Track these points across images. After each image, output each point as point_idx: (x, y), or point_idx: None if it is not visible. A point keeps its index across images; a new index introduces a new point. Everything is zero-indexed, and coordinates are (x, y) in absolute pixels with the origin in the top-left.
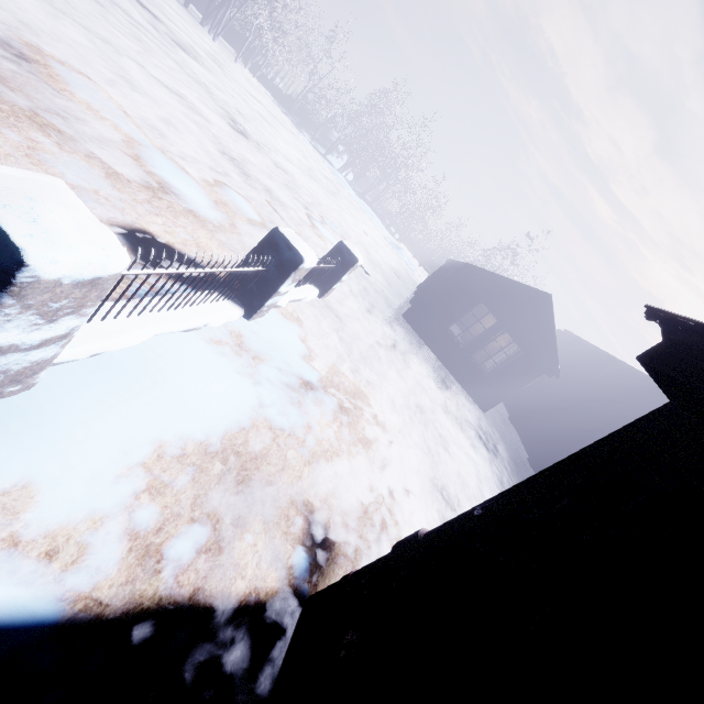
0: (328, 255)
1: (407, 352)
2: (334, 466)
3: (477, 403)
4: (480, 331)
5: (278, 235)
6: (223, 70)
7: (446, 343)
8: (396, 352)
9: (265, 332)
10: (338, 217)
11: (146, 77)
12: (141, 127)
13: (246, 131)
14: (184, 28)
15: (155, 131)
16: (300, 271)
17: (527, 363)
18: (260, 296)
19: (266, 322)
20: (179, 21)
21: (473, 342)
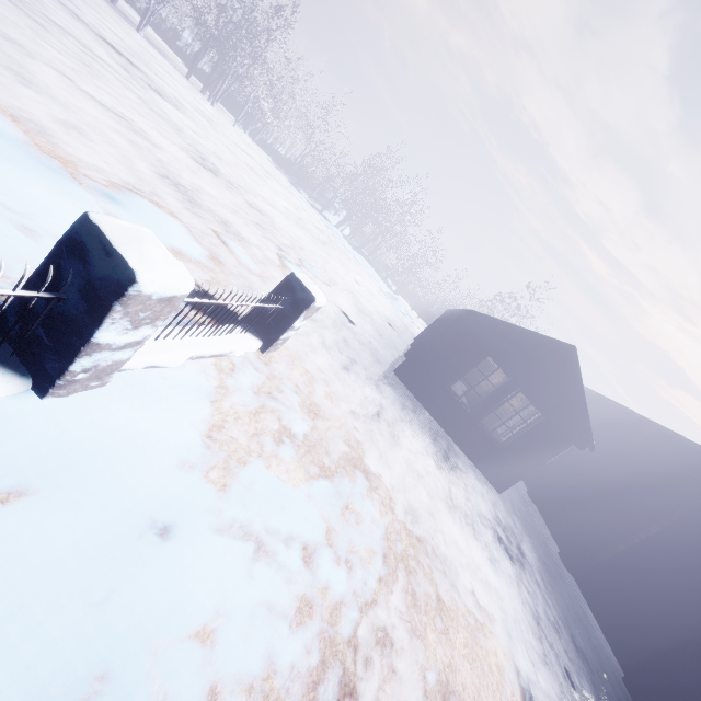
0: (273, 292)
1: (397, 420)
2: None
3: (491, 480)
4: (486, 387)
5: (87, 228)
6: (213, 126)
7: (447, 405)
8: (381, 423)
9: (81, 422)
10: (324, 263)
11: (70, 88)
12: None
13: (220, 171)
14: (175, 86)
15: (34, 126)
16: (141, 300)
17: (550, 431)
18: (57, 351)
19: (103, 400)
20: (171, 81)
21: (481, 404)
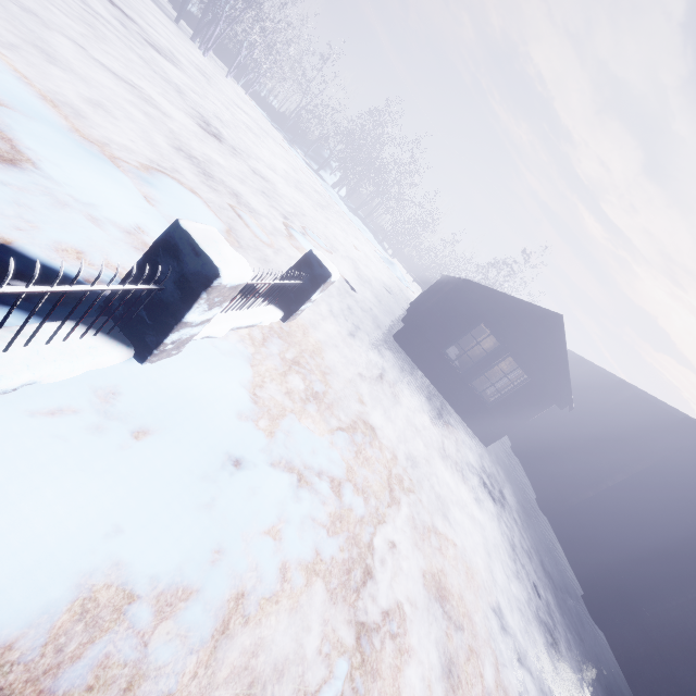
0: (293, 268)
1: (397, 382)
2: (260, 624)
3: (478, 436)
4: (477, 351)
5: (179, 233)
6: (208, 80)
7: (442, 368)
8: (383, 384)
9: (170, 382)
10: (325, 229)
11: (85, 58)
12: (42, 99)
13: (222, 135)
14: (167, 36)
15: (69, 109)
16: (219, 289)
17: (534, 392)
18: (155, 328)
19: (179, 365)
20: (163, 30)
21: (473, 367)
